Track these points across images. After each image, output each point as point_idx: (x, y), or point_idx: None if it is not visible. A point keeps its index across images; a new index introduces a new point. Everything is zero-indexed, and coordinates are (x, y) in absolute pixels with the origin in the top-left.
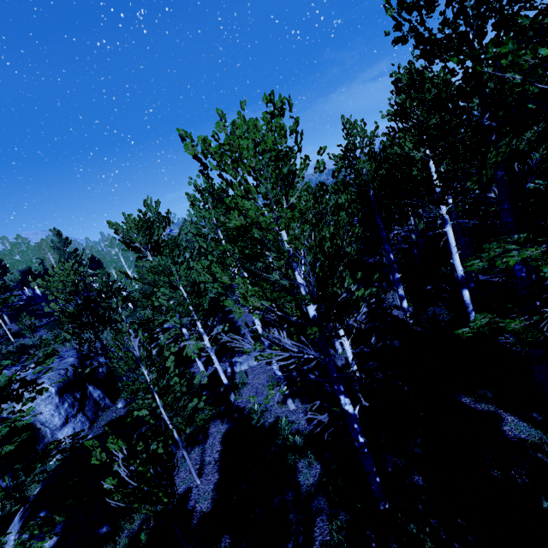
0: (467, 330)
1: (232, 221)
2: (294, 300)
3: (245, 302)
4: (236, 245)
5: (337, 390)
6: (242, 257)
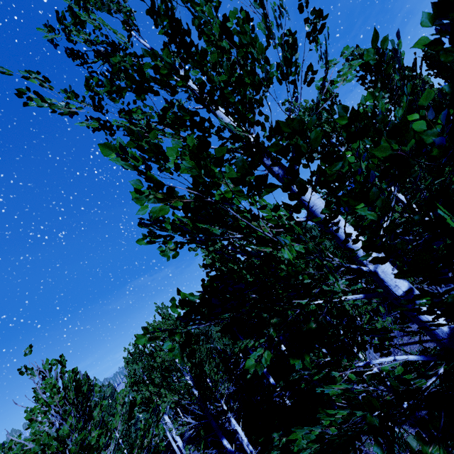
0: (250, 376)
1: (157, 361)
2: (196, 405)
3: (166, 399)
4: (159, 371)
5: (220, 436)
6: (162, 377)
